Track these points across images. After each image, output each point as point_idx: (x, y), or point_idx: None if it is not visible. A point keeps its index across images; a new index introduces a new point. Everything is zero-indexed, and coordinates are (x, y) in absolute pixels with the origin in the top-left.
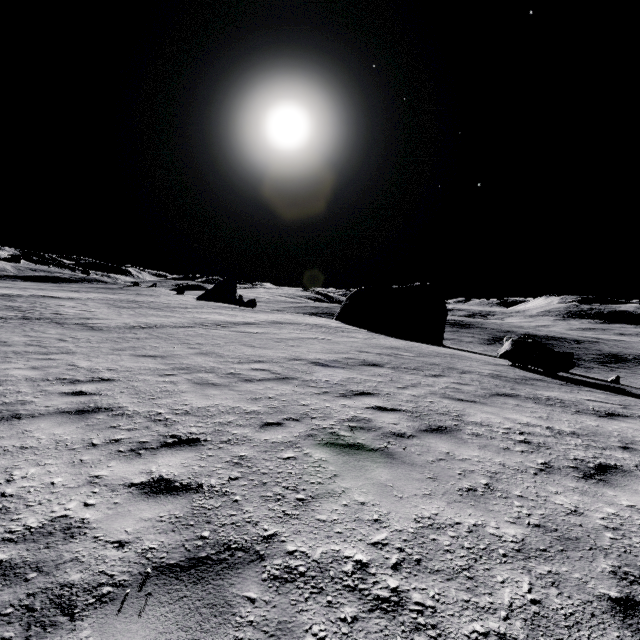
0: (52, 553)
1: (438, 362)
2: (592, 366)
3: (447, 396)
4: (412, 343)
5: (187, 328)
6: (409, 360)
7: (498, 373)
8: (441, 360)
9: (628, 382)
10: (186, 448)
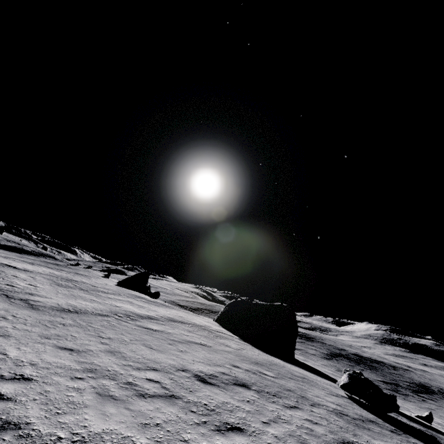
0: None
1: (293, 387)
2: (408, 393)
3: (303, 440)
4: (272, 358)
5: (104, 317)
6: (270, 382)
7: (340, 408)
8: (295, 384)
9: (438, 415)
10: None
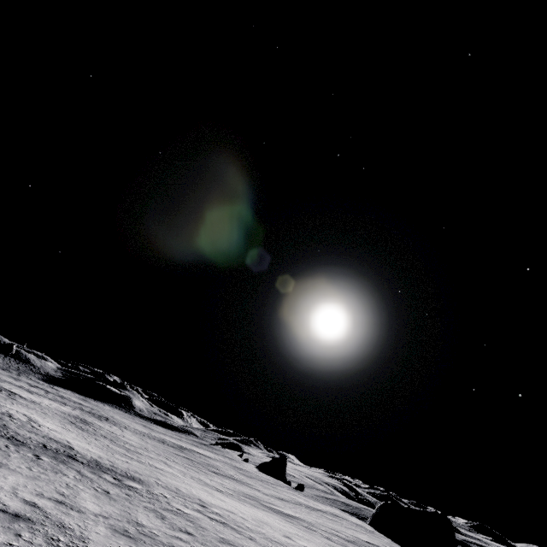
0: (346, 544)
1: None
2: None
3: None
4: None
5: (299, 505)
6: None
7: None
8: None
9: None
10: (349, 542)
